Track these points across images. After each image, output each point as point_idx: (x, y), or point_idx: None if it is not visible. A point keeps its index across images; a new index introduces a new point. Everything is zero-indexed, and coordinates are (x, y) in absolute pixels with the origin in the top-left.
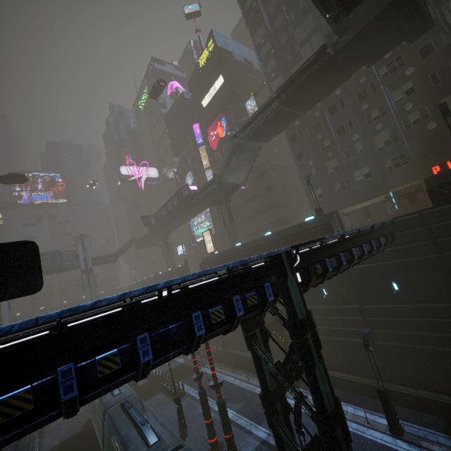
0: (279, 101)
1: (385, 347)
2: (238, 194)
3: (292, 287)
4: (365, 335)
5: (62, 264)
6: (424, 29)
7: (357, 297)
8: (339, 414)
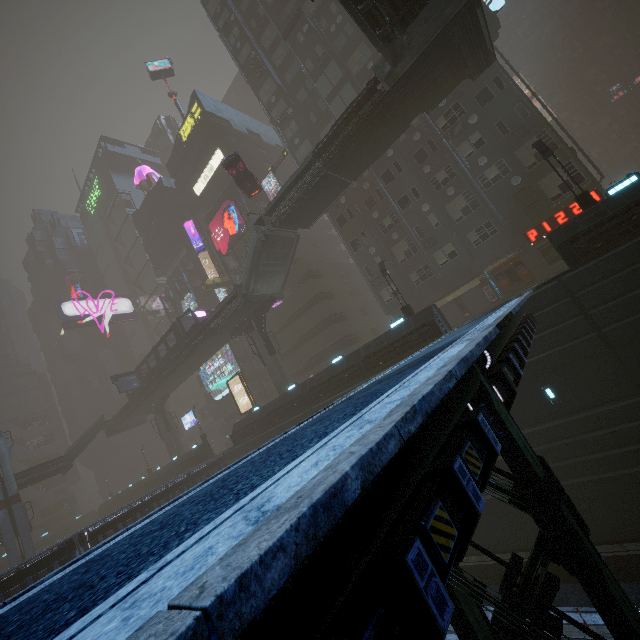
0: (320, 162)
1: None
2: (272, 314)
3: (503, 414)
4: None
5: None
6: (486, 63)
7: None
8: None
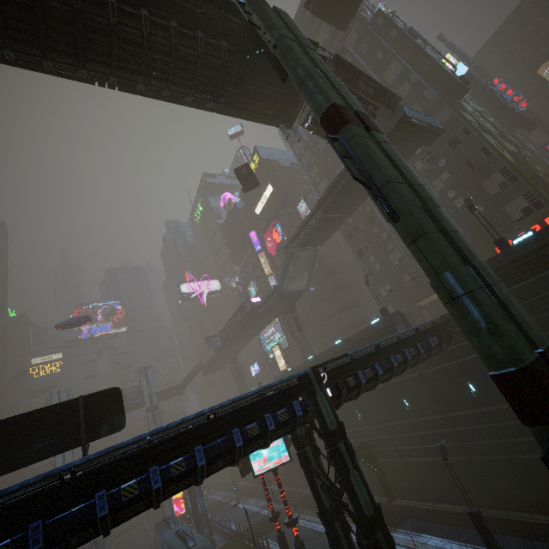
0: (321, 211)
1: (484, 462)
2: (306, 299)
3: (321, 401)
4: (441, 447)
5: (126, 404)
6: (436, 135)
7: (439, 404)
8: (380, 519)
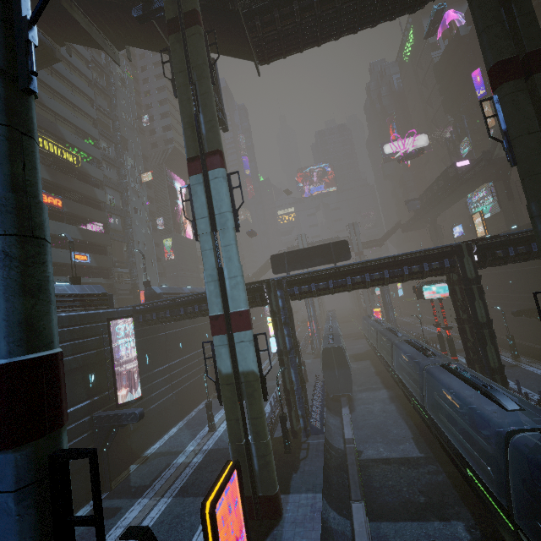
0: None
1: None
2: None
3: (466, 262)
4: None
5: None
6: None
7: None
8: (489, 325)
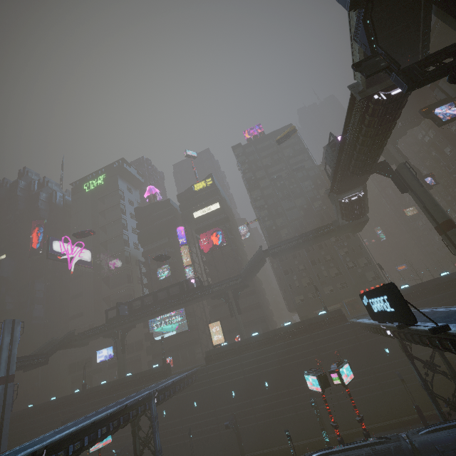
0: (302, 240)
1: (391, 392)
2: None
3: None
4: (398, 374)
5: None
6: (358, 232)
7: (368, 361)
8: None
